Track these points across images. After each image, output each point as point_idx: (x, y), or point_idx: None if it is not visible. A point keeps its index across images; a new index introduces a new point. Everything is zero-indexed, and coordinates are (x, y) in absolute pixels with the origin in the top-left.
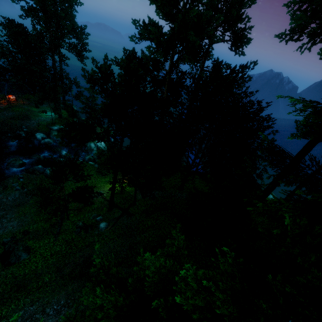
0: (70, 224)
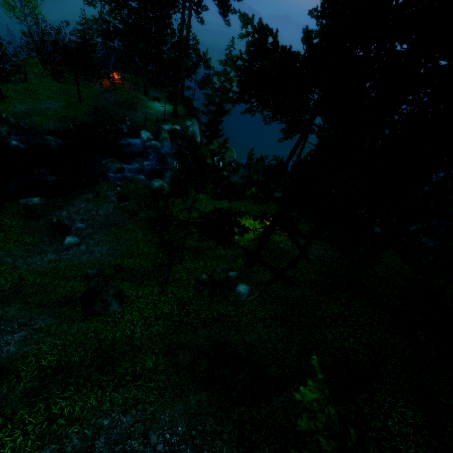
0: (184, 272)
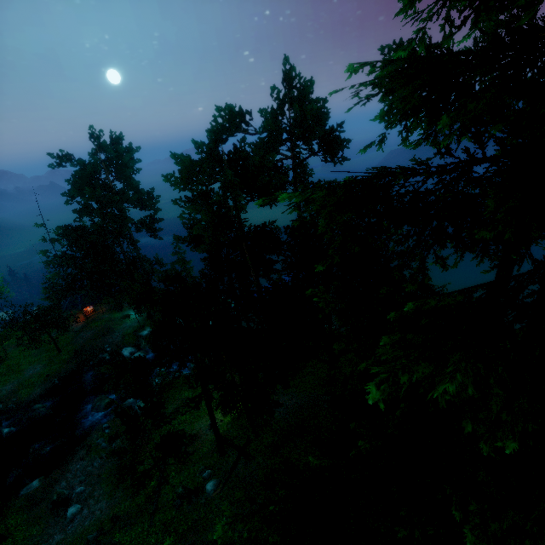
0: (170, 492)
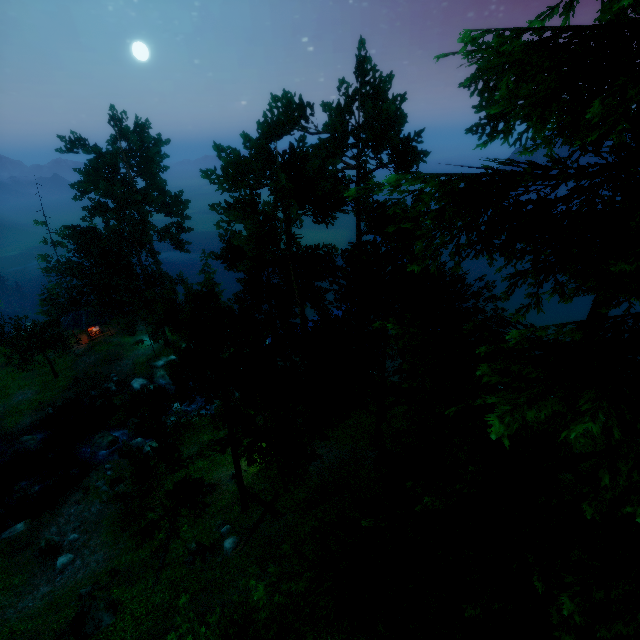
0: (181, 547)
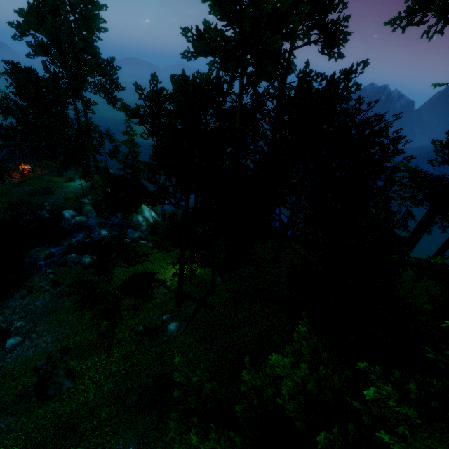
0: (126, 331)
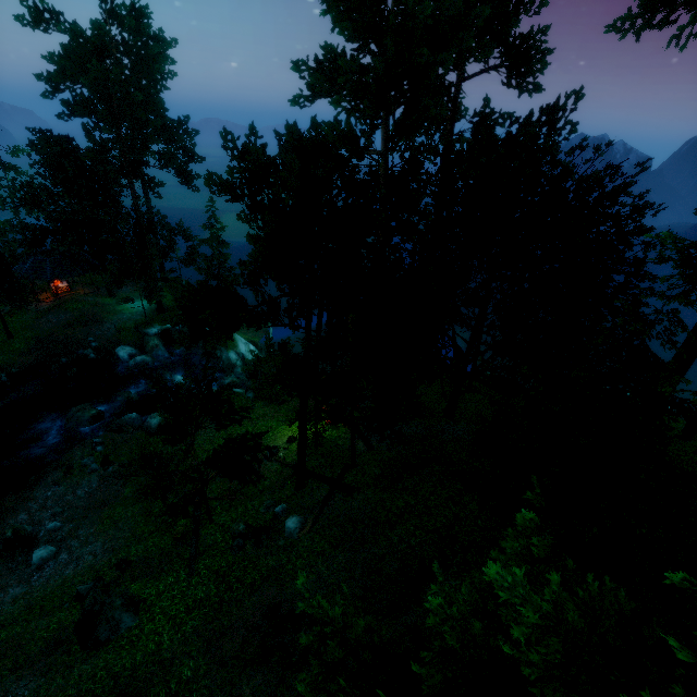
0: (218, 532)
